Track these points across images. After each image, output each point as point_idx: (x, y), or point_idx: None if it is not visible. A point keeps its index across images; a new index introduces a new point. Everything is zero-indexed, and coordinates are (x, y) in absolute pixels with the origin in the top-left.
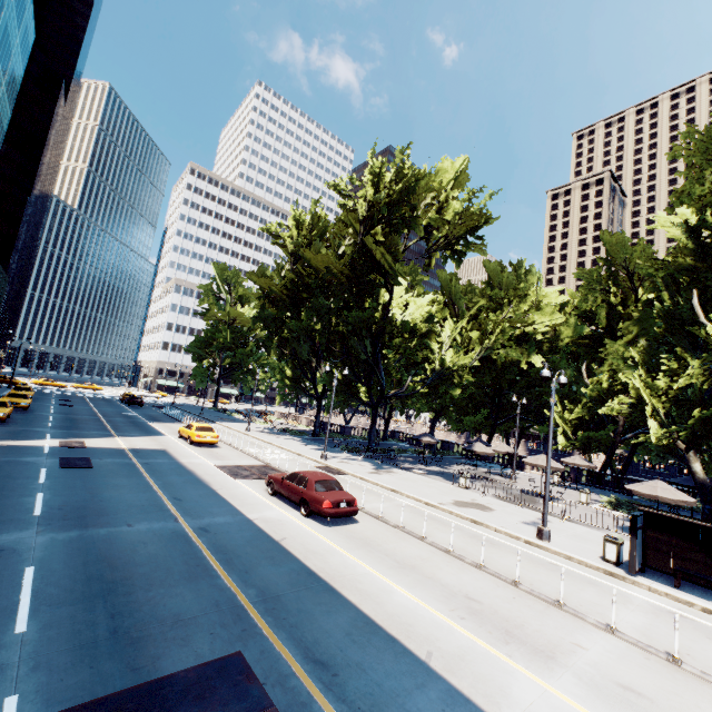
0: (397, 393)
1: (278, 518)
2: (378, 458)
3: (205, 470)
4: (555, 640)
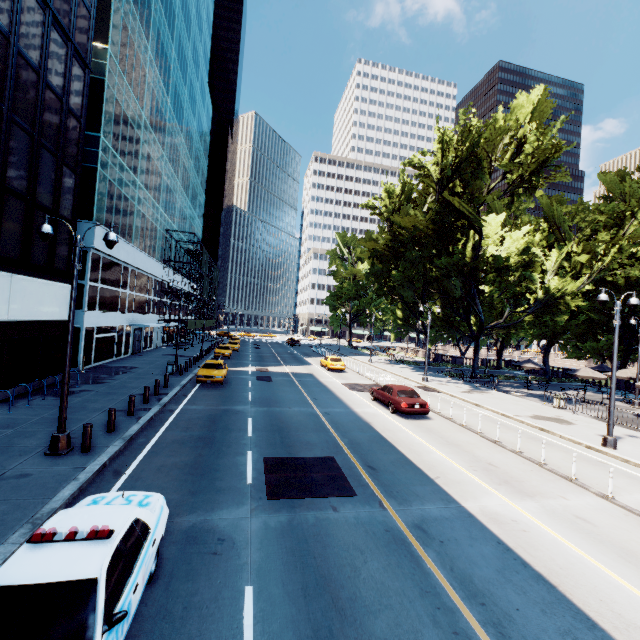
0: (496, 324)
1: (373, 413)
2: (476, 382)
3: (334, 385)
4: (544, 491)
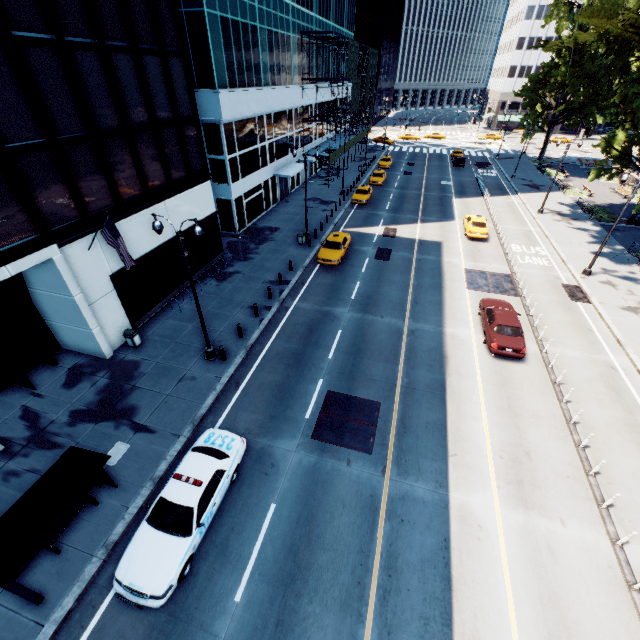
0: None
1: (462, 338)
2: None
3: (452, 273)
4: (549, 507)
